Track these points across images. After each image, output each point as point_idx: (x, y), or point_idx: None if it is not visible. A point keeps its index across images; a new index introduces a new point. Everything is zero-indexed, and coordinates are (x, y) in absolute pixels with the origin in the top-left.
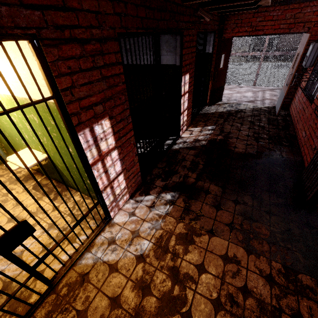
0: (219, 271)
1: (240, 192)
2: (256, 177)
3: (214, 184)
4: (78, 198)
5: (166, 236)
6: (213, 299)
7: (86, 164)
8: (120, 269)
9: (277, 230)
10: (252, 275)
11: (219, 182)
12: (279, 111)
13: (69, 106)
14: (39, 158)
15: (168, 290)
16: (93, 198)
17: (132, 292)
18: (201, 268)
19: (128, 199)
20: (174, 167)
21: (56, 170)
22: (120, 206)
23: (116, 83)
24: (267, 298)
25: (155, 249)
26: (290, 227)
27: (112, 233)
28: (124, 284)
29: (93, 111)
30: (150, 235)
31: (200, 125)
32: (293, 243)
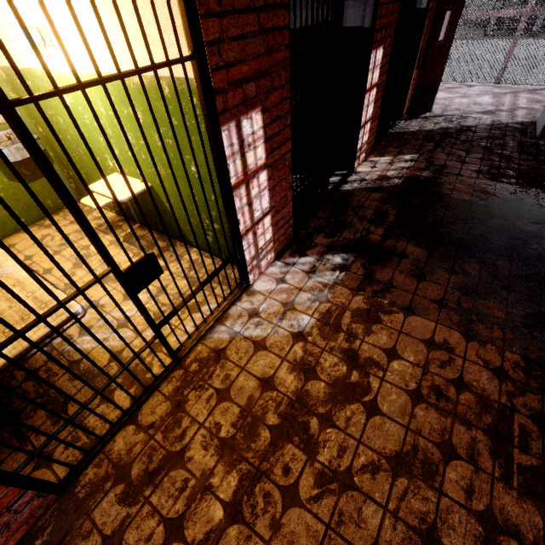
0: (420, 359)
1: (458, 258)
2: (488, 237)
3: (415, 245)
4: (195, 257)
5: (337, 311)
6: (411, 390)
7: (227, 185)
8: (270, 347)
9: (519, 312)
10: (471, 366)
11: (423, 241)
12: (544, 130)
13: (214, 75)
14: (139, 188)
15: (343, 375)
16: (218, 258)
17: (291, 374)
18: (392, 353)
19: (273, 261)
20: (345, 217)
21: (190, 185)
22: (262, 269)
23: (277, 46)
24: (493, 395)
25: (321, 327)
26: (541, 309)
27: (253, 303)
28: (278, 365)
29: (242, 92)
30: (311, 308)
31: (390, 153)
32: (544, 330)
